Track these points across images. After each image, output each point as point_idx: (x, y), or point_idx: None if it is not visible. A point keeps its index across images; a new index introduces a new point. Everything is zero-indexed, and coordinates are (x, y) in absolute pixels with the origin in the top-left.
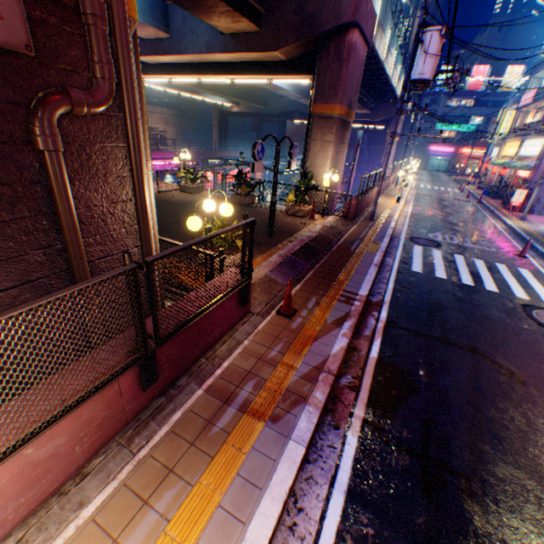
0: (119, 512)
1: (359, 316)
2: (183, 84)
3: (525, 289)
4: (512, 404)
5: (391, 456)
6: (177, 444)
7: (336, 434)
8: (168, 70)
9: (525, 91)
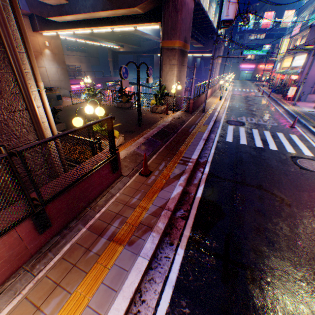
0: None
1: (192, 172)
2: (85, 35)
3: (293, 147)
4: (281, 219)
5: (204, 259)
6: (64, 266)
7: (170, 249)
8: (71, 25)
9: (295, 26)
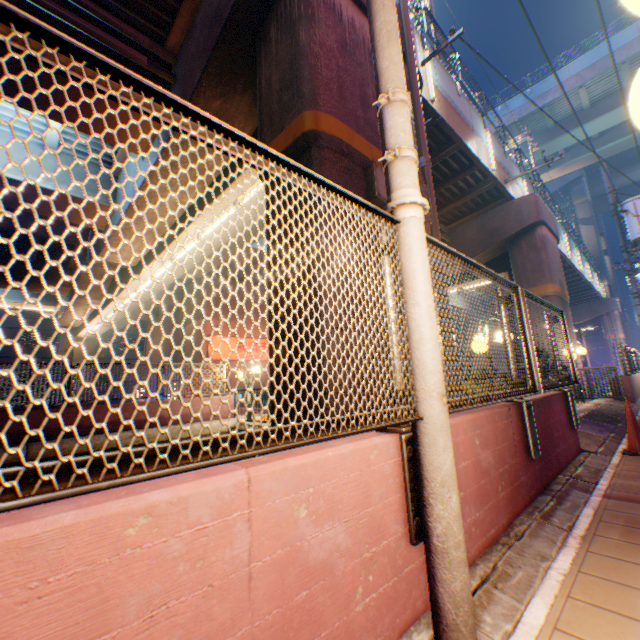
0: (614, 570)
1: None
2: None
3: None
4: None
5: None
6: (623, 529)
7: None
8: None
9: None
